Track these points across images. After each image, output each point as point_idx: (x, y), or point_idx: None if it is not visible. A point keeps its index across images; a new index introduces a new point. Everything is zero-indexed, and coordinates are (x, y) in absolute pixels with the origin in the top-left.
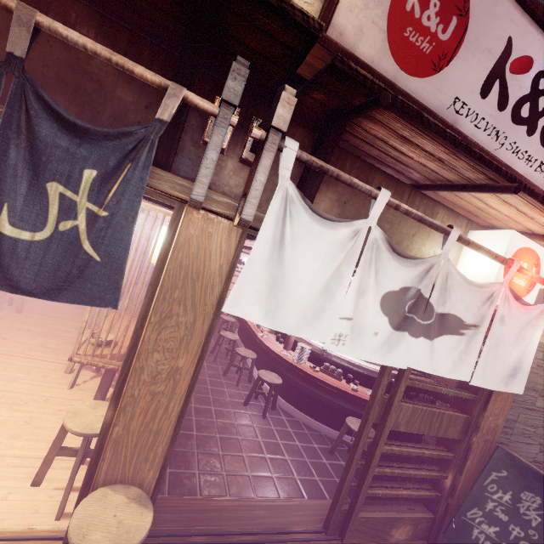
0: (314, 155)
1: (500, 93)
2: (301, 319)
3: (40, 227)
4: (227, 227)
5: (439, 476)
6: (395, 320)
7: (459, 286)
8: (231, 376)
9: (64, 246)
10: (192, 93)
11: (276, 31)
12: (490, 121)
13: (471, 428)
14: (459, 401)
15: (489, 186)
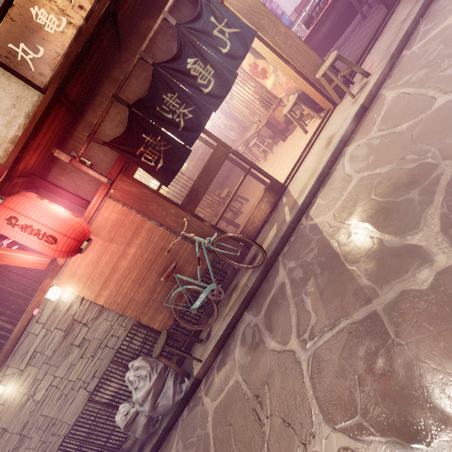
0: None
1: None
2: None
3: (226, 43)
4: None
5: None
6: None
7: None
8: None
9: (233, 39)
10: None
11: None
12: None
13: None
14: None
15: None
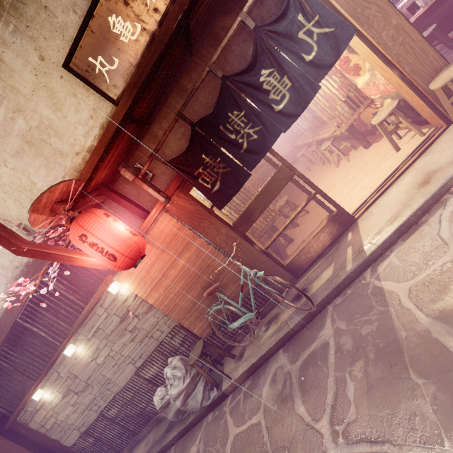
0: None
1: None
2: None
3: (312, 48)
4: None
5: None
6: None
7: None
8: None
9: (322, 42)
10: None
11: None
12: None
13: None
14: None
15: None
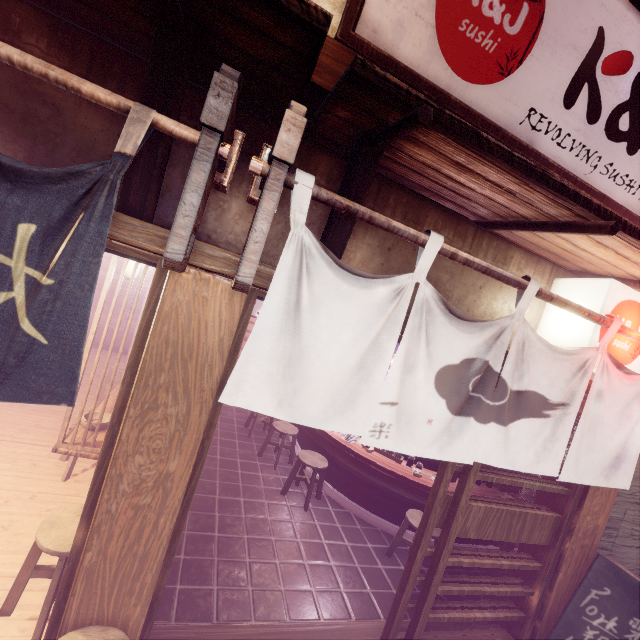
0: (343, 191)
1: (590, 101)
2: (328, 406)
3: None
4: (227, 289)
5: (523, 592)
6: (455, 402)
7: (540, 354)
8: (268, 457)
9: None
10: (164, 117)
11: (271, 29)
12: (578, 138)
13: (563, 531)
14: (547, 495)
15: (576, 225)
